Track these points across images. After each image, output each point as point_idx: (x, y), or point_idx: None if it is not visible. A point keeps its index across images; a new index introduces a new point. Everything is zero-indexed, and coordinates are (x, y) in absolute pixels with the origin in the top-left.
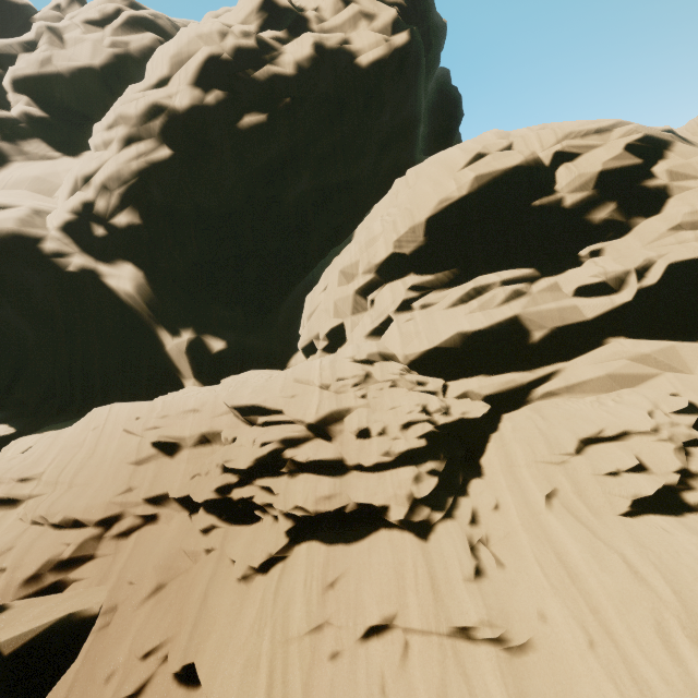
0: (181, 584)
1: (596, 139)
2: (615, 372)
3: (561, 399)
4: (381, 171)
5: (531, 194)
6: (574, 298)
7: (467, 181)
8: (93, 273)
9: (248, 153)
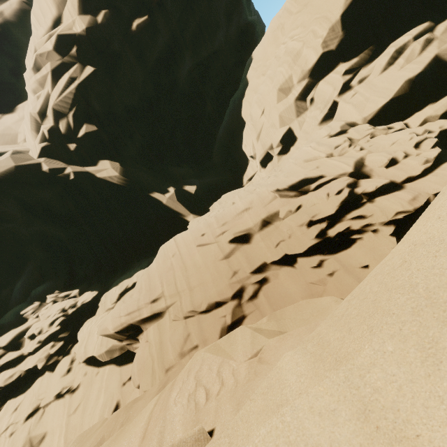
0: None
1: None
2: None
3: None
4: (231, 37)
5: None
6: None
7: None
8: (86, 175)
9: (145, 52)
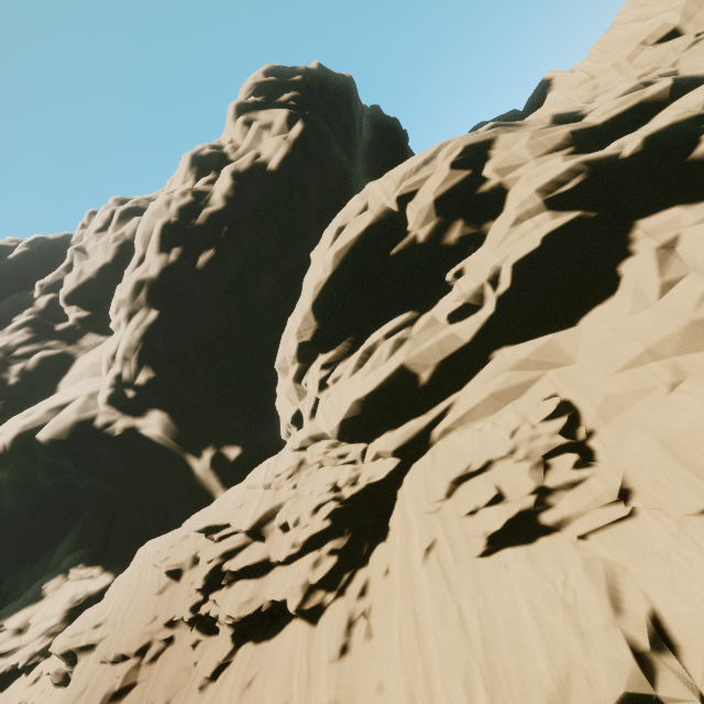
0: (179, 698)
1: (426, 170)
2: (497, 389)
3: (455, 434)
4: None
5: (390, 244)
6: (450, 326)
7: (329, 262)
8: (133, 429)
9: (213, 283)
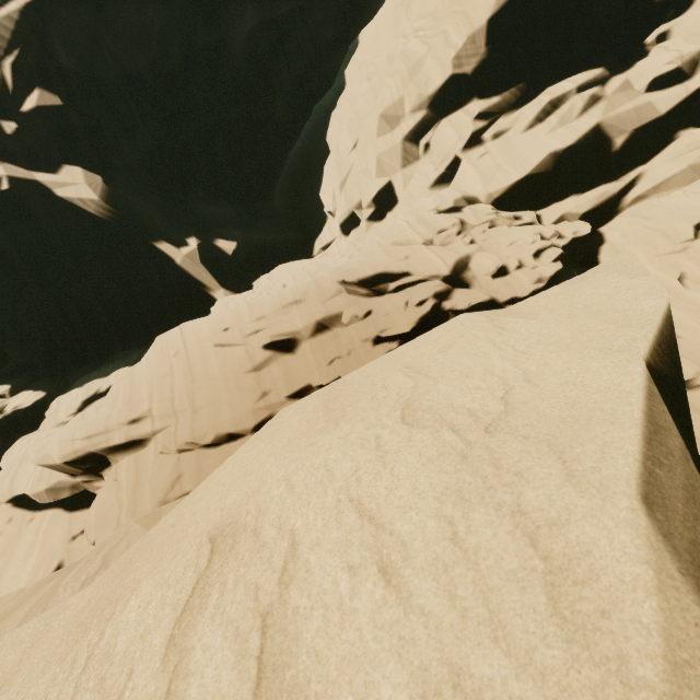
0: None
1: None
2: (695, 163)
3: (650, 201)
4: None
5: None
6: (646, 94)
7: None
8: (35, 188)
9: None
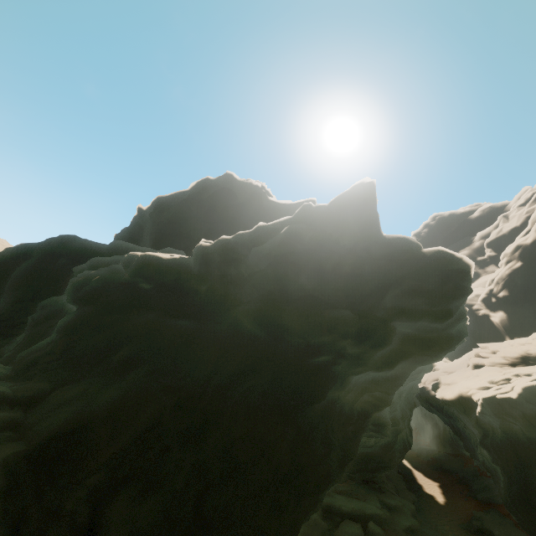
0: None
1: None
2: None
3: None
4: None
5: None
6: None
7: None
8: (487, 316)
9: None
